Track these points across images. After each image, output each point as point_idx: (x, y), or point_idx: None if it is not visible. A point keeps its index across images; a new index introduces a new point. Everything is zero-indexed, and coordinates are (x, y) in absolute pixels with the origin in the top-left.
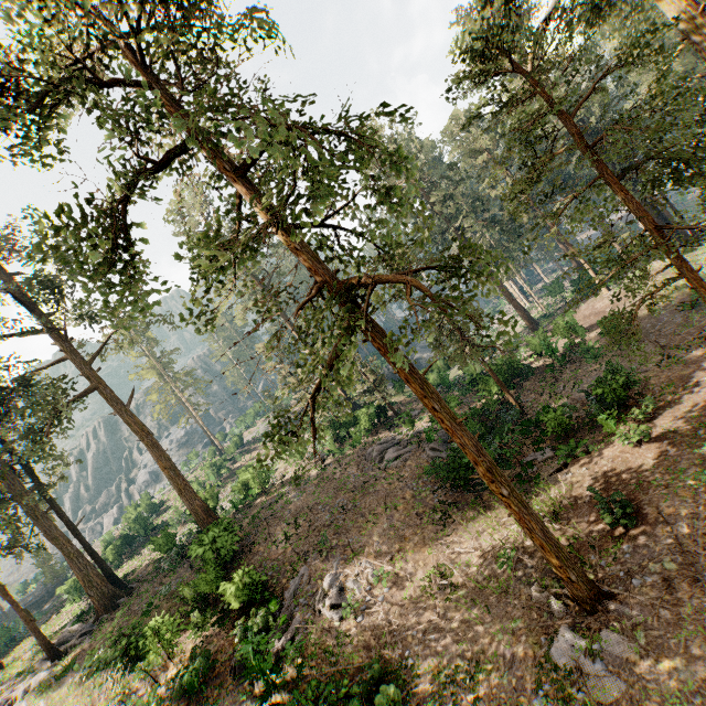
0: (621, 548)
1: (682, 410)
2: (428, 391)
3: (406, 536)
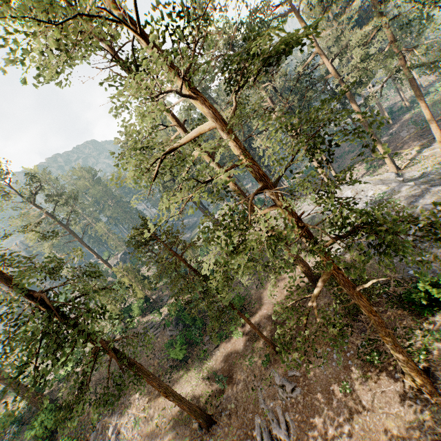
0: (223, 396)
1: (256, 319)
2: (135, 368)
3: (152, 392)
